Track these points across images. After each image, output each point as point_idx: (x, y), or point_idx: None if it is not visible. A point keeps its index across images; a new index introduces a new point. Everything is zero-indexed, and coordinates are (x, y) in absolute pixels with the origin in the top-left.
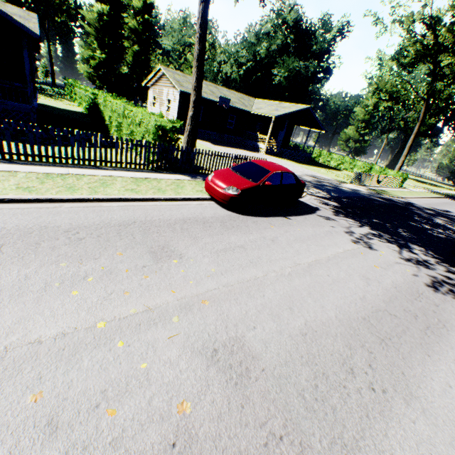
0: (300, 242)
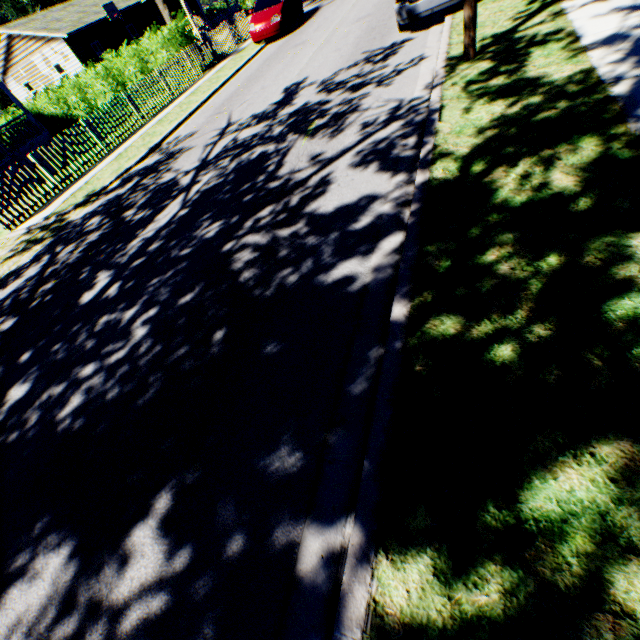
0: (336, 11)
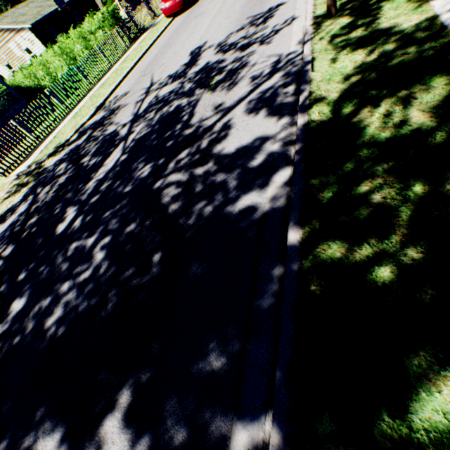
0: None
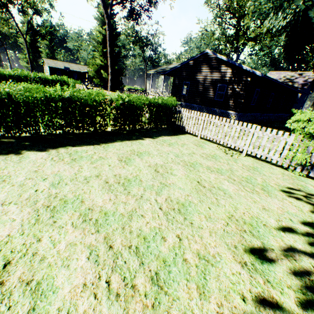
0: None
